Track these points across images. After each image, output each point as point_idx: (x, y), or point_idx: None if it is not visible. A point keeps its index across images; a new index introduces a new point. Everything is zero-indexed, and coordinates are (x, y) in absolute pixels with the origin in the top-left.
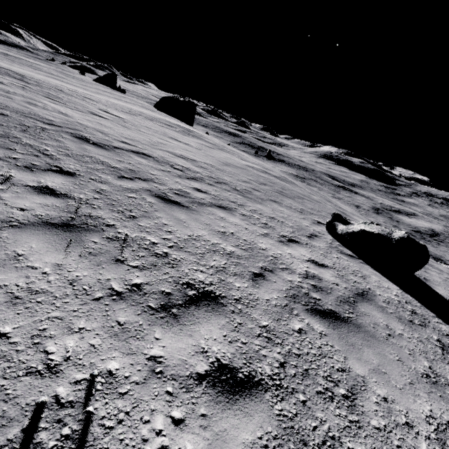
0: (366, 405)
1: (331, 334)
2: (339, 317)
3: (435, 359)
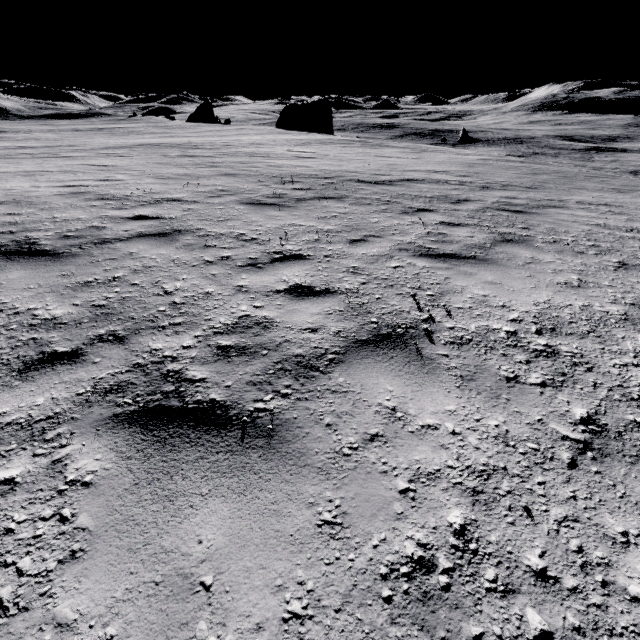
0: None
1: None
2: None
3: None
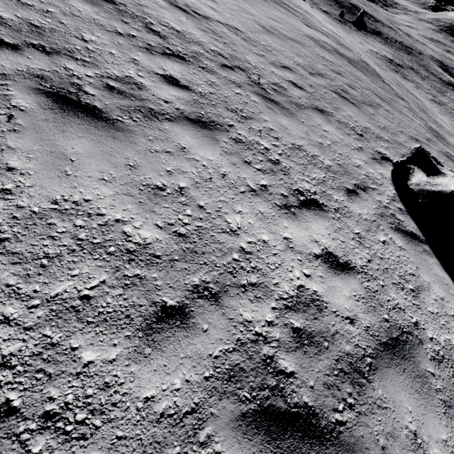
0: None
1: None
2: (315, 428)
3: None
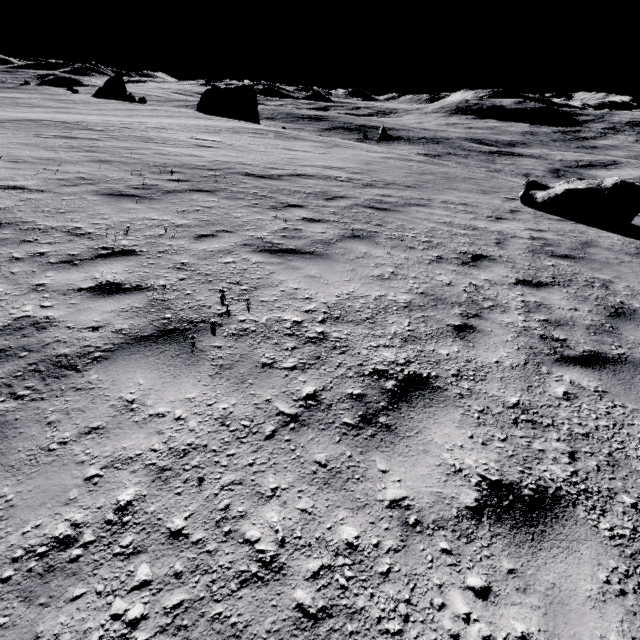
0: (616, 288)
1: (575, 265)
2: (576, 257)
3: None
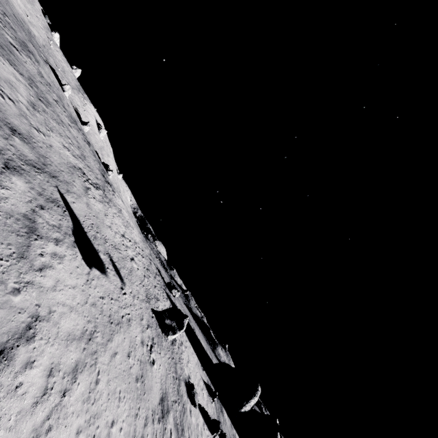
0: None
1: None
2: None
3: None
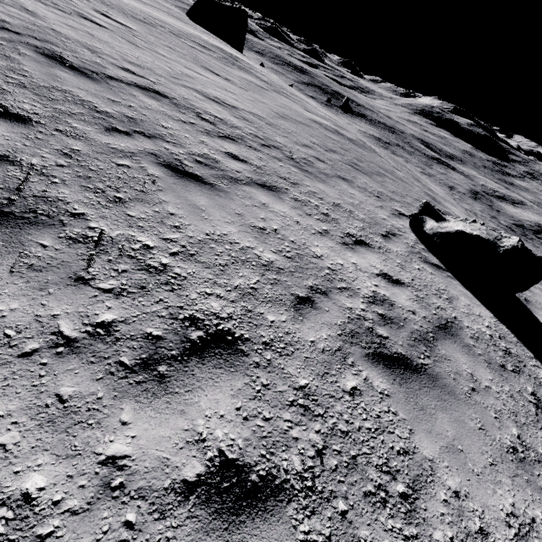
0: (431, 506)
1: (396, 393)
2: (411, 365)
3: (526, 423)
